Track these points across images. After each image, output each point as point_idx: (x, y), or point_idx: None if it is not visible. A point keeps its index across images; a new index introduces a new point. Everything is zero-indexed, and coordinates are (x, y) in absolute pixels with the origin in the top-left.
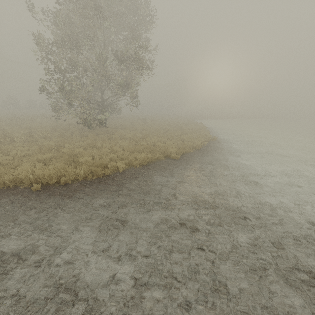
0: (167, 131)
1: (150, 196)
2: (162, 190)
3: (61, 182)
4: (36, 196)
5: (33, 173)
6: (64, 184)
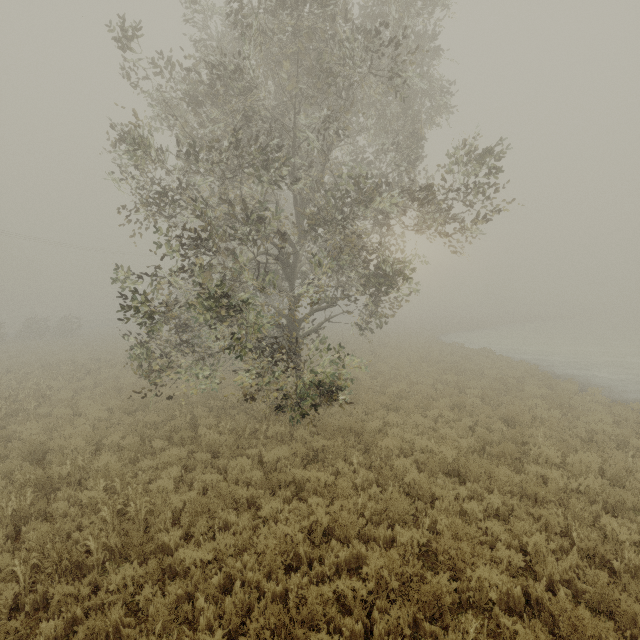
0: (484, 398)
1: None
2: None
3: None
4: None
5: None
6: None
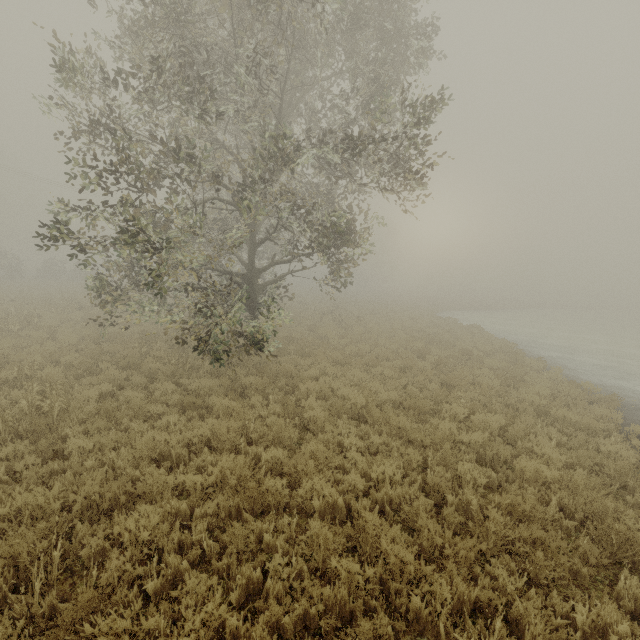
0: (438, 364)
1: None
2: None
3: None
4: None
5: None
6: None
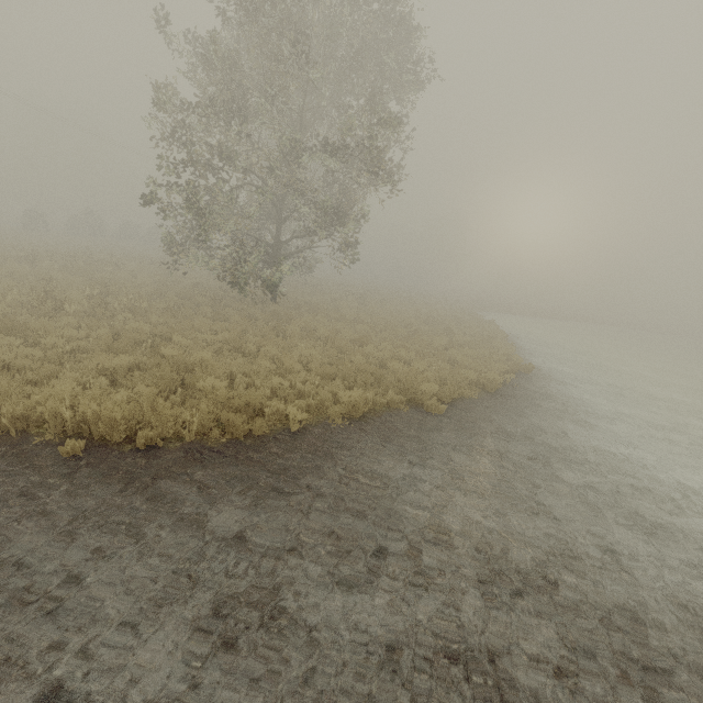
0: (414, 333)
1: (364, 525)
2: (398, 509)
3: (137, 442)
4: (65, 475)
5: (77, 404)
6: (144, 446)
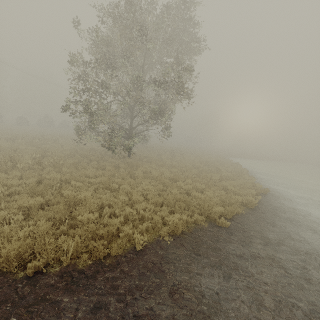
0: (201, 171)
1: None
2: None
3: (26, 272)
4: None
5: None
6: (32, 273)
